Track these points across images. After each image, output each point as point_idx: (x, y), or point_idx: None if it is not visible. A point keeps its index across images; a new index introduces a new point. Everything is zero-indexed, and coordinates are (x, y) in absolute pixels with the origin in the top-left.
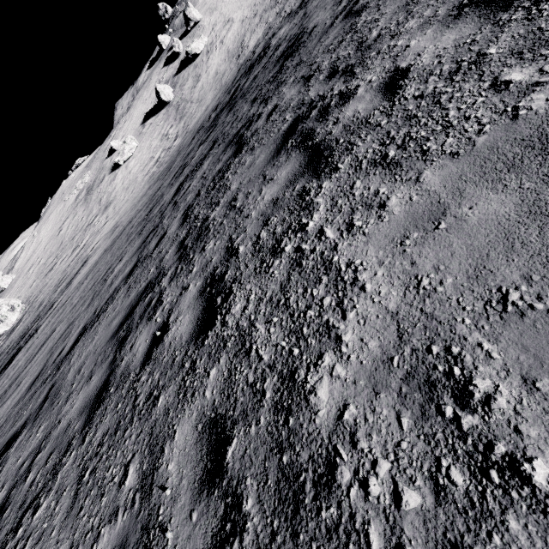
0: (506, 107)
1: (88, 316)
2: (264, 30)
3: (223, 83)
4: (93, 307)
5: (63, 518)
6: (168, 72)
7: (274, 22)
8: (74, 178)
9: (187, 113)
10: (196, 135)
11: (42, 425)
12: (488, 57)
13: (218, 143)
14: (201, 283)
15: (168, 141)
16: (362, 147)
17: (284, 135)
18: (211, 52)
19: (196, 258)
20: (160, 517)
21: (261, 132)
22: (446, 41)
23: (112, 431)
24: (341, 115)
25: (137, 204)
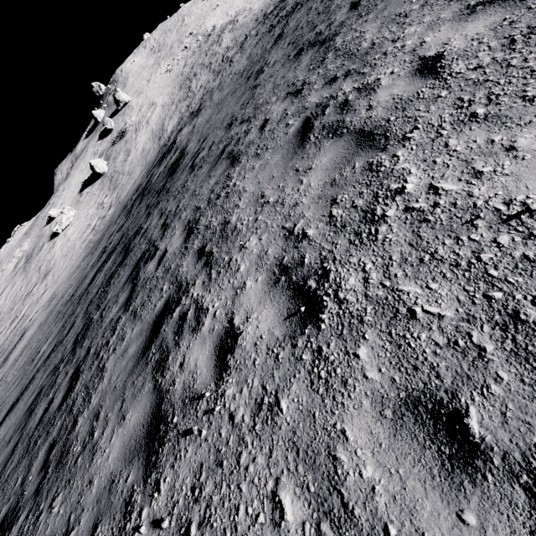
0: (156, 303)
1: (16, 394)
2: (178, 118)
3: (148, 161)
4: (21, 386)
5: None
6: (102, 145)
7: (185, 115)
8: (12, 246)
9: (119, 184)
10: (121, 214)
11: None
12: (170, 269)
13: (122, 240)
14: (73, 371)
15: (103, 209)
16: (138, 299)
17: (135, 264)
18: (139, 131)
19: (78, 352)
20: (25, 489)
21: (134, 250)
22: (176, 245)
23: (15, 466)
24: (147, 268)
25: (72, 276)
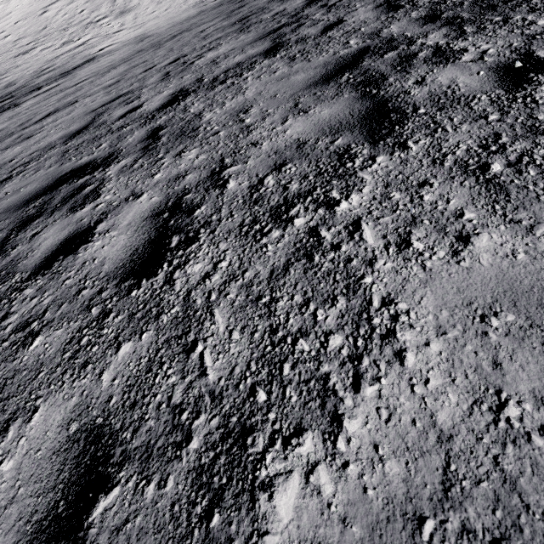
0: None
1: (180, 84)
2: None
3: None
4: (186, 78)
5: (485, 202)
6: None
7: None
8: None
9: None
10: None
11: (188, 150)
12: None
13: None
14: None
15: None
16: None
17: None
18: None
19: (528, 16)
20: None
21: None
22: None
23: (522, 133)
24: None
25: (186, 20)
